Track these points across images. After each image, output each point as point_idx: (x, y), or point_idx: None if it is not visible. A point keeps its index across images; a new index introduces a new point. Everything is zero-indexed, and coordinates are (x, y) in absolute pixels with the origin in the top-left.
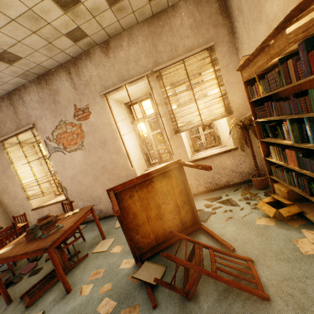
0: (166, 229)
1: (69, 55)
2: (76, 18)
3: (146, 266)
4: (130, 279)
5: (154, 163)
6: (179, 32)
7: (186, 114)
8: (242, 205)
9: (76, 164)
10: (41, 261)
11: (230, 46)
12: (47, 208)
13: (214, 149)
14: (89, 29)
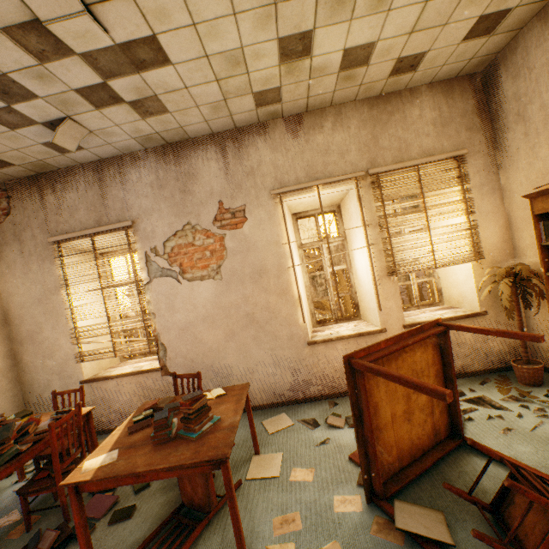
0: (413, 441)
1: (233, 123)
2: (287, 74)
3: (403, 510)
4: (377, 534)
5: (322, 320)
6: (415, 125)
7: (410, 246)
8: (516, 410)
9: (197, 304)
10: (123, 493)
11: (488, 160)
12: (114, 381)
13: (436, 309)
14: (289, 93)
